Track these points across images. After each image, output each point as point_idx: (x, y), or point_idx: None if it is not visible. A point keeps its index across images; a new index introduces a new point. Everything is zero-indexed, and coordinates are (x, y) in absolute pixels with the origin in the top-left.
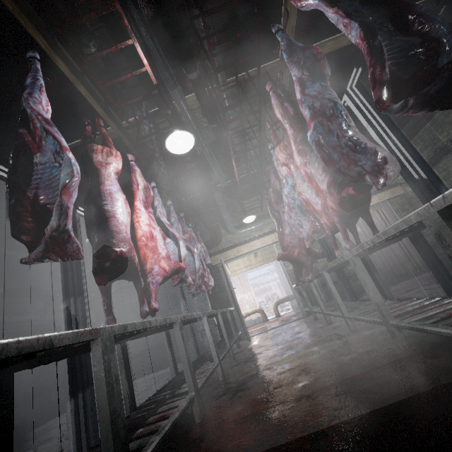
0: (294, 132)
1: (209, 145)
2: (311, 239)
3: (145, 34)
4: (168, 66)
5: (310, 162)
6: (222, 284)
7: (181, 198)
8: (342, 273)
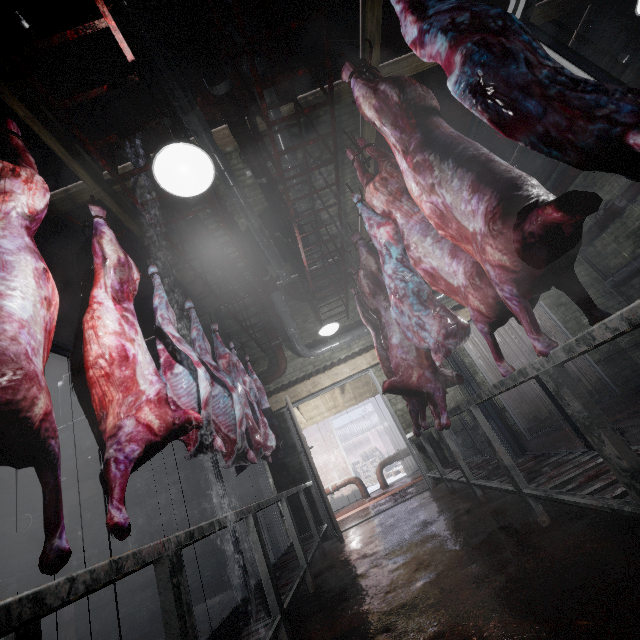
0: (403, 135)
1: (258, 215)
2: (442, 347)
3: (126, 5)
4: (176, 71)
5: (441, 181)
6: (291, 442)
7: (219, 305)
8: (492, 408)
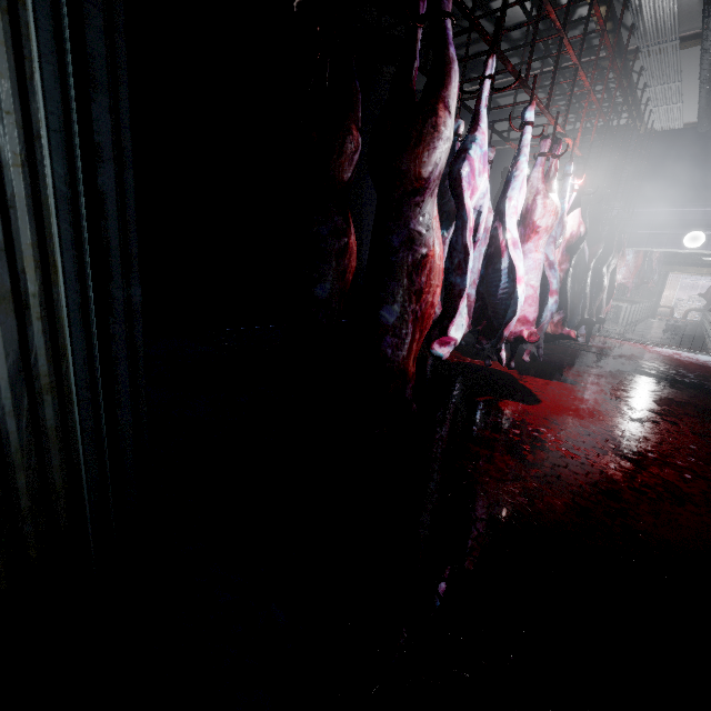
0: None
1: None
2: None
3: None
4: None
5: None
6: (657, 284)
7: None
8: None
